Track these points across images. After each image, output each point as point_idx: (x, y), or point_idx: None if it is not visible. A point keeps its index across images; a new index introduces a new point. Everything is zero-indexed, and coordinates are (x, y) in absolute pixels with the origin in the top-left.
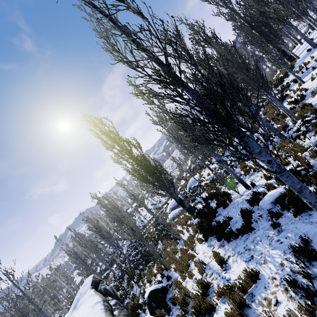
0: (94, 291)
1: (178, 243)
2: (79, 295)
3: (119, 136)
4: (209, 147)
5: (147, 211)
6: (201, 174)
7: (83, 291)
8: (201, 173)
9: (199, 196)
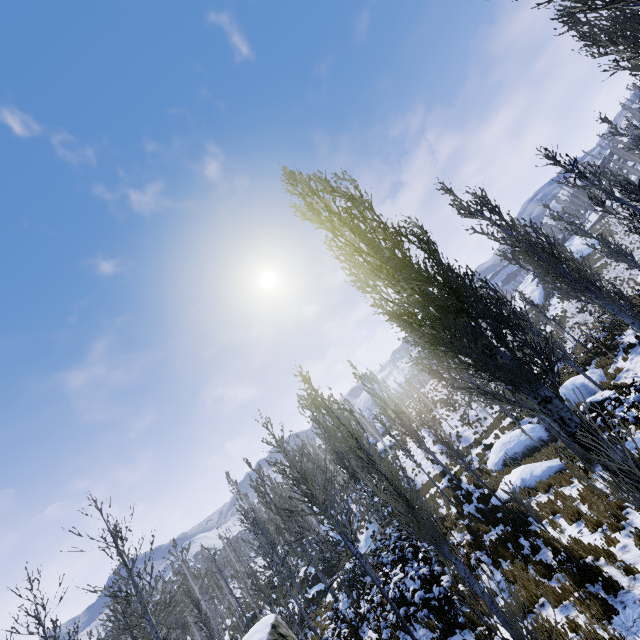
0: None
1: (611, 613)
2: None
3: (374, 212)
4: None
5: (422, 456)
6: (615, 368)
7: None
8: (609, 365)
9: None
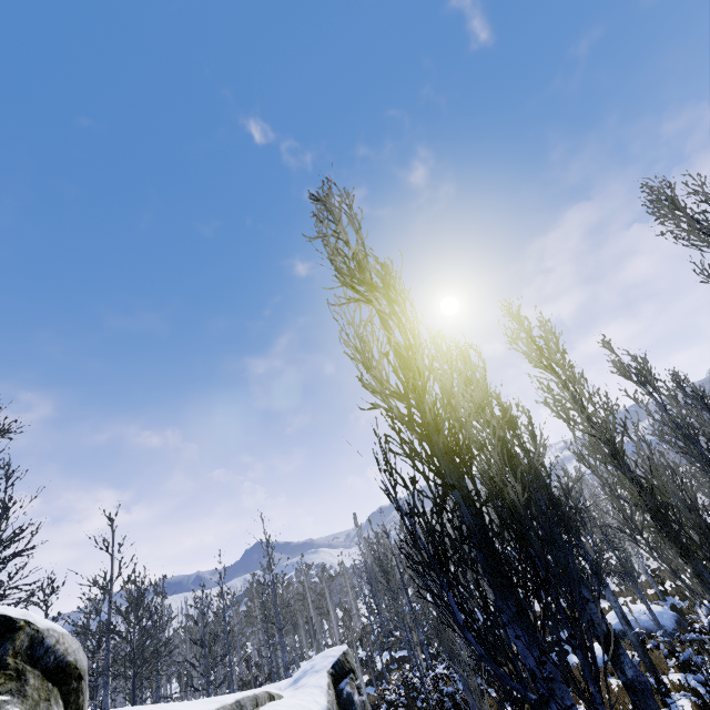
0: (328, 685)
1: None
2: (310, 666)
3: None
4: (697, 567)
5: None
6: None
7: (318, 666)
8: None
9: (695, 674)
